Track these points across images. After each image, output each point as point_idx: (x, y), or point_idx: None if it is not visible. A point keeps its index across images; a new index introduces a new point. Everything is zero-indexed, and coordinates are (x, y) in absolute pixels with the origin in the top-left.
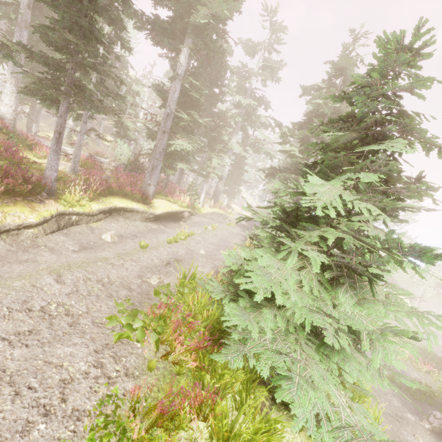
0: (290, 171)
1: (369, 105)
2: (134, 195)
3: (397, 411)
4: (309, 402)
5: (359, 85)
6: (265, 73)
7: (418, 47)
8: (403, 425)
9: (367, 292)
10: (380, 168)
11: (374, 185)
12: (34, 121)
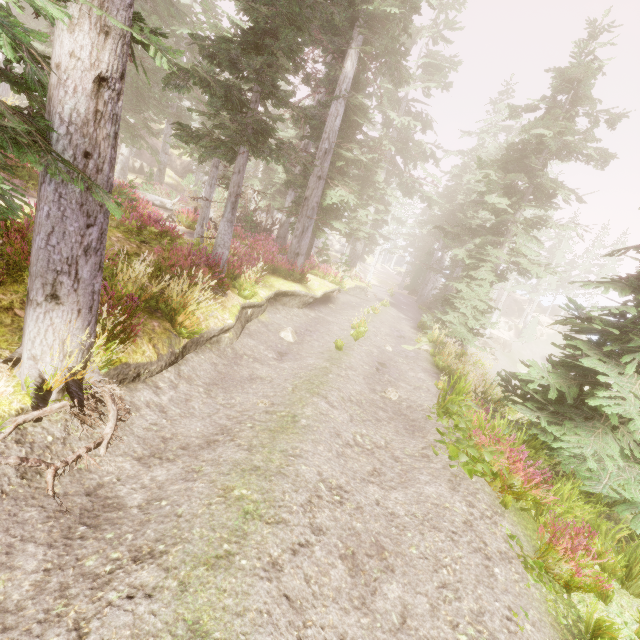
0: (485, 231)
1: None
2: (290, 272)
3: None
4: None
5: None
6: (436, 78)
7: None
8: None
9: None
10: None
11: None
12: None
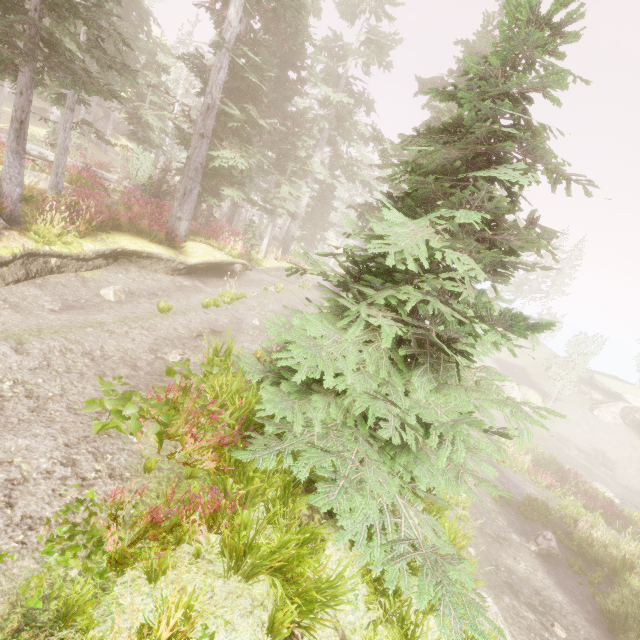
0: None
1: (480, 108)
2: (154, 233)
3: (500, 532)
4: (360, 512)
5: (474, 77)
6: (368, 52)
7: (561, 21)
8: (504, 547)
9: (452, 376)
10: (485, 205)
11: (470, 227)
12: None
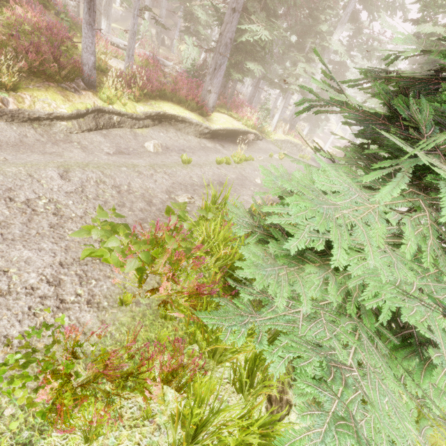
0: None
1: None
2: (188, 102)
3: None
4: None
5: None
6: None
7: None
8: None
9: None
10: None
11: None
12: (106, 16)
